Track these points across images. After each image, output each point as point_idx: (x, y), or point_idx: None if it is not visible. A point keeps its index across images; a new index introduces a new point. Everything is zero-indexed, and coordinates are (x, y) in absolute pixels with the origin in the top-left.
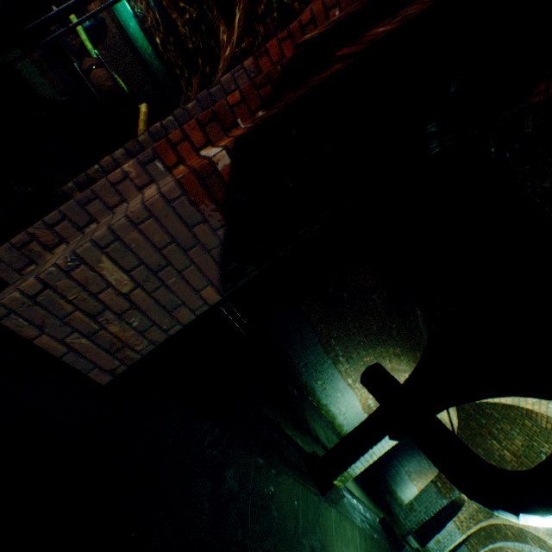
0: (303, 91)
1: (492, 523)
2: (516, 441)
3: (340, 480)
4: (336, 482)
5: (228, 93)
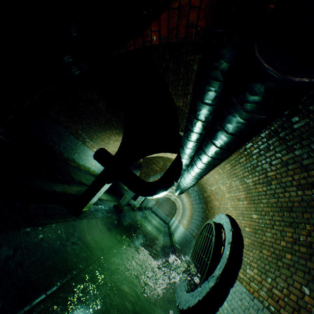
0: None
1: None
2: (161, 163)
3: (86, 208)
4: (85, 209)
5: None
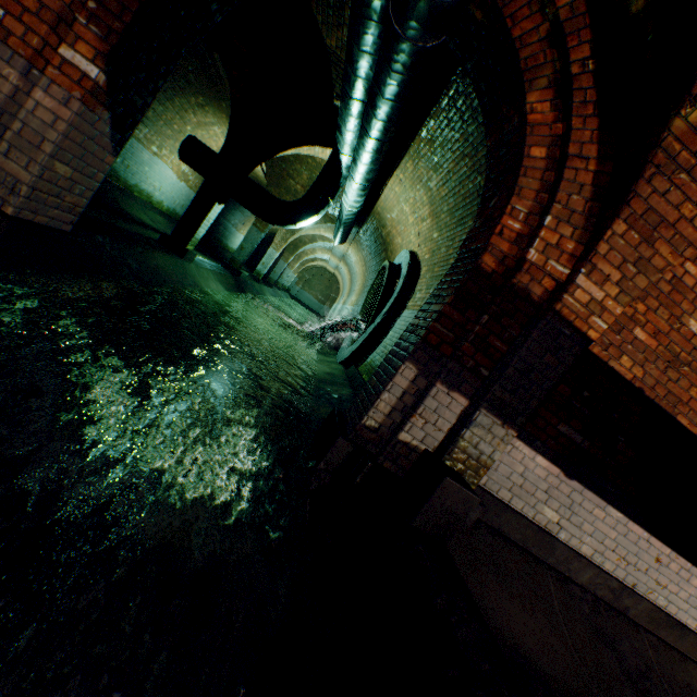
0: (130, 2)
1: (297, 239)
2: (304, 177)
3: (192, 246)
4: (189, 248)
5: None
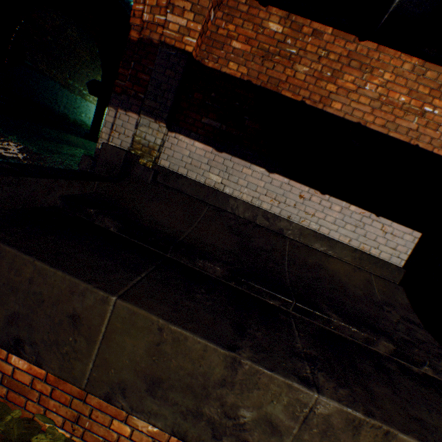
0: None
1: None
2: None
3: None
4: None
5: None
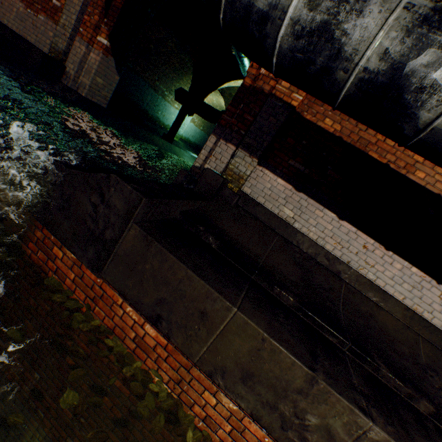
0: (116, 16)
1: None
2: None
3: (176, 138)
4: (175, 139)
5: (86, 6)
